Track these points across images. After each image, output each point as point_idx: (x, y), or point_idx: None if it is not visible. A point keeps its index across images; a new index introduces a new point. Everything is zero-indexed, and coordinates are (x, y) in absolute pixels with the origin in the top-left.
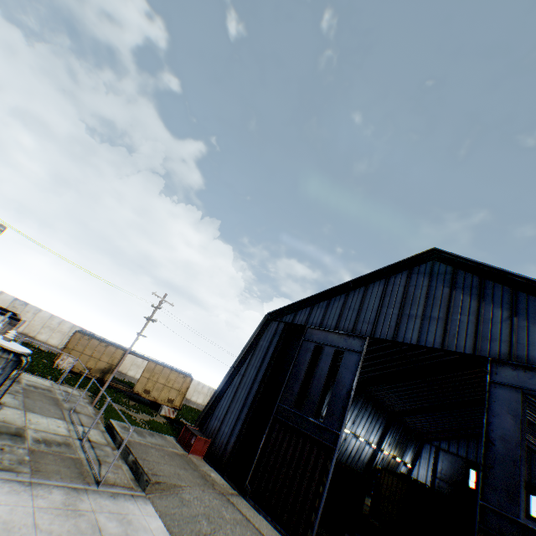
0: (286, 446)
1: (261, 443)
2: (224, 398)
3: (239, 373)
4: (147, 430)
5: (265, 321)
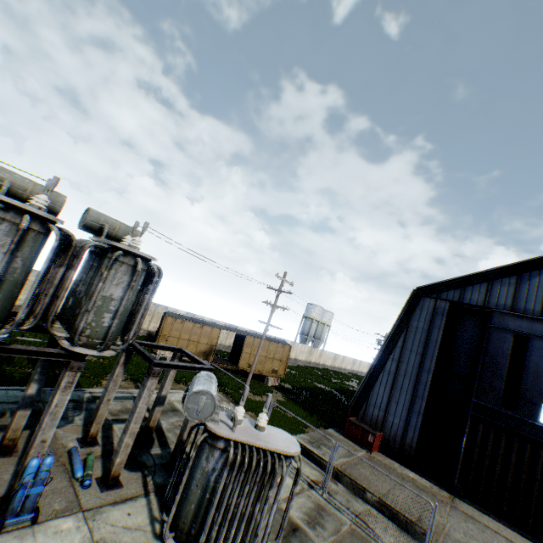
0: (503, 449)
1: (463, 443)
2: (377, 385)
3: (390, 357)
4: (318, 433)
5: (413, 297)
